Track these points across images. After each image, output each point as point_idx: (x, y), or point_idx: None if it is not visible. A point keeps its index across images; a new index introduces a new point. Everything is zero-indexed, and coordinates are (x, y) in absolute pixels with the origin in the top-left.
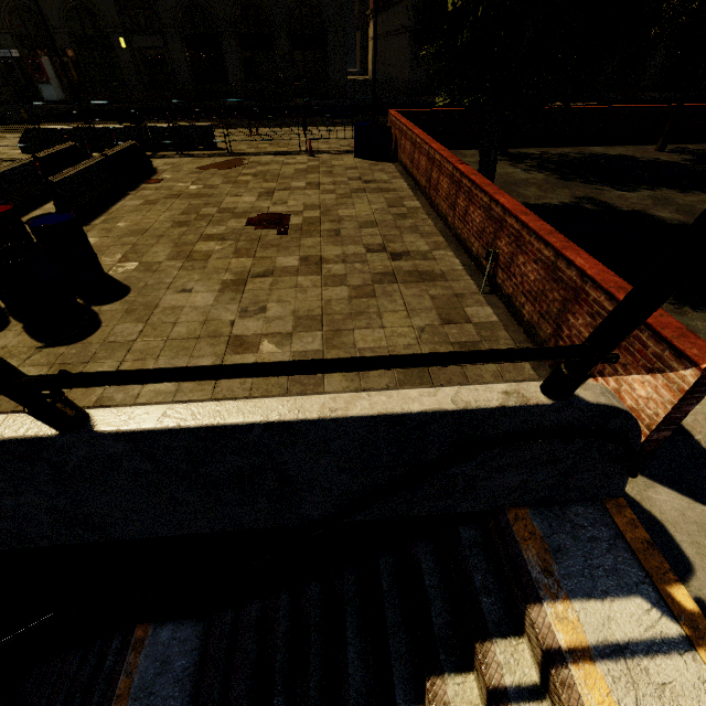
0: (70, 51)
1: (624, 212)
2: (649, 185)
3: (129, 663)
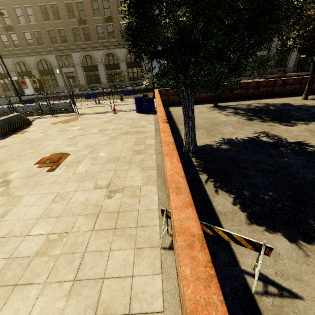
0: (37, 76)
1: (291, 142)
2: (303, 121)
3: None
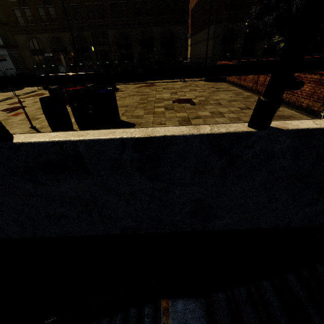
0: (72, 53)
1: None
2: None
3: (164, 323)
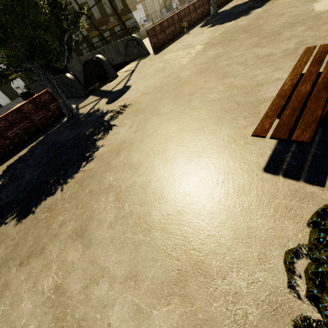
0: None
1: None
2: None
3: None
